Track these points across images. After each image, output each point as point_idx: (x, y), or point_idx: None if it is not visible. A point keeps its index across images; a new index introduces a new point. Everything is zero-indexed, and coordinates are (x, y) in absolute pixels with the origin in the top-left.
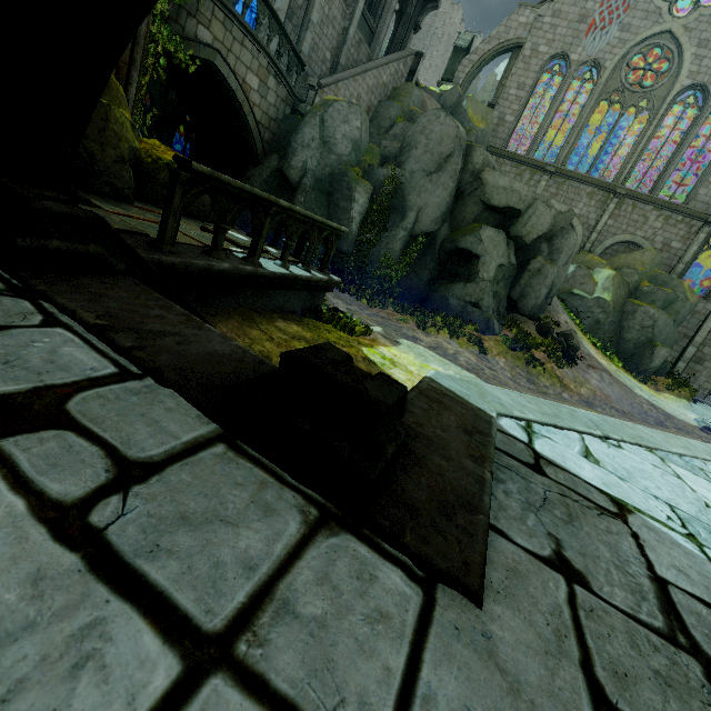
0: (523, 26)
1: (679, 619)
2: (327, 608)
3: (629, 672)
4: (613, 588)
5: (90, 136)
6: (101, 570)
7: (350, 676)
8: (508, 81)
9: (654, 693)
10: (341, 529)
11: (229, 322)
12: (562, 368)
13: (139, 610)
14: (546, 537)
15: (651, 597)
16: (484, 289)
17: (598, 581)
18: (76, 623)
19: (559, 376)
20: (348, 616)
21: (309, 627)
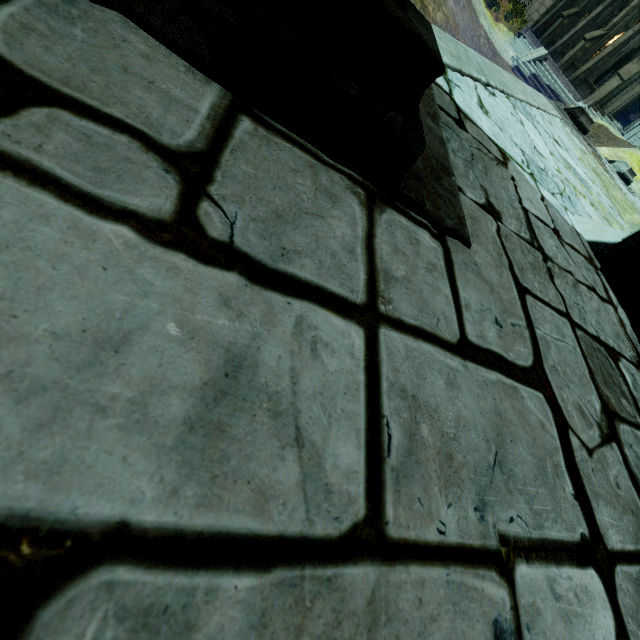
0: None
1: (533, 232)
2: (406, 269)
3: (523, 267)
4: (512, 220)
5: None
6: (259, 280)
7: (435, 306)
8: None
9: (531, 275)
10: (384, 205)
11: None
12: None
13: (315, 303)
14: (480, 189)
15: (523, 221)
16: None
17: (506, 217)
18: (288, 325)
19: None
20: (417, 271)
21: (404, 284)
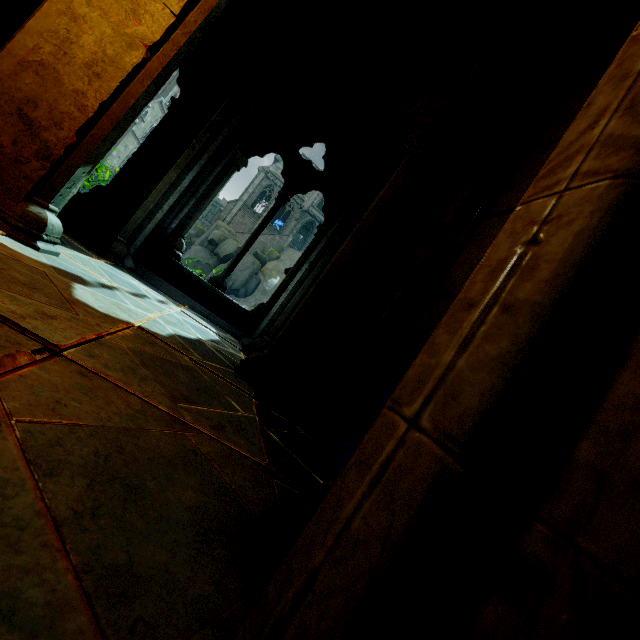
0: None
1: None
2: None
3: None
4: None
5: None
6: None
7: None
8: None
9: None
10: None
11: None
12: None
13: None
14: None
15: None
16: None
17: None
18: None
19: None
20: None
21: None
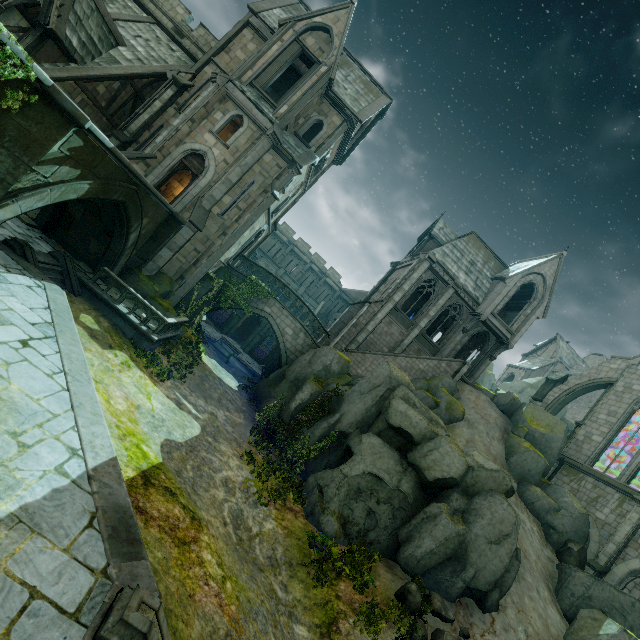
0: (614, 370)
1: None
2: None
3: None
4: None
5: (131, 281)
6: None
7: None
8: (597, 407)
9: None
10: None
11: (87, 303)
12: (362, 631)
13: None
14: None
15: None
16: (334, 477)
17: None
18: None
19: (340, 625)
20: None
21: None
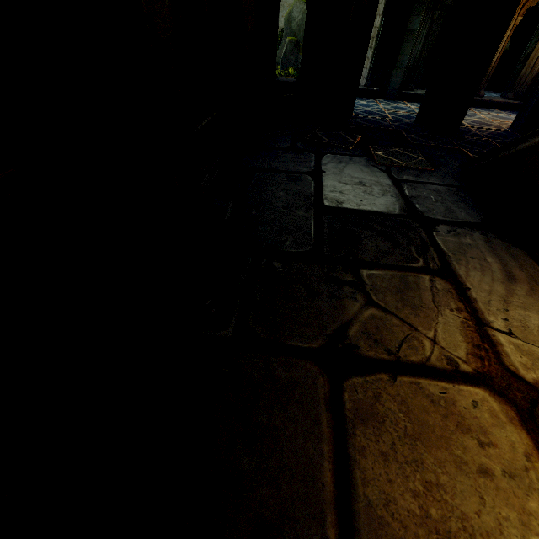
0: None
1: None
2: None
3: None
4: None
5: None
6: None
7: None
8: None
9: None
10: None
11: None
12: None
13: None
14: None
15: None
16: None
17: None
18: None
19: None
20: None
21: None
